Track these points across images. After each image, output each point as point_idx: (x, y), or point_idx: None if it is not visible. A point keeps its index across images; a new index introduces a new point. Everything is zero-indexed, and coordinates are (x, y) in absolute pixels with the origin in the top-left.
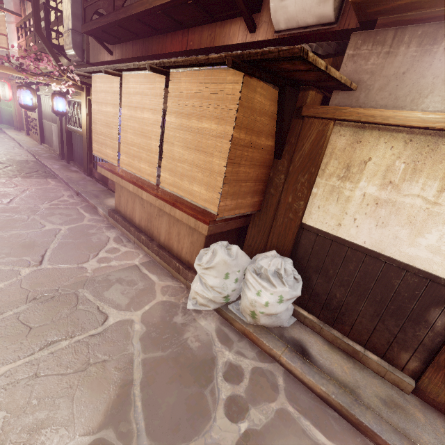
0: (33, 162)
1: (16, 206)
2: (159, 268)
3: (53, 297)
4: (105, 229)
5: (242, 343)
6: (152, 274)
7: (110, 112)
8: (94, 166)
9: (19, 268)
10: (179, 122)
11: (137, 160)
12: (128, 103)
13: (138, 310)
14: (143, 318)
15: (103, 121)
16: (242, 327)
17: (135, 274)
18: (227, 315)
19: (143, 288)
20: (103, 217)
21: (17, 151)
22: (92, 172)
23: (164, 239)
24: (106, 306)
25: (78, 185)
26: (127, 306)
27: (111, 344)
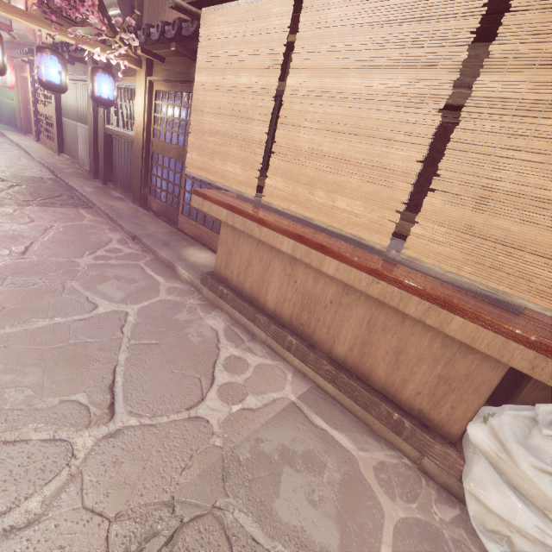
0: (51, 180)
1: (37, 262)
2: (337, 408)
3: (169, 542)
4: (201, 310)
5: None
6: (336, 430)
7: (247, 86)
8: (151, 192)
9: (68, 433)
10: (545, 94)
11: (323, 191)
12: (316, 61)
13: None
14: None
15: (225, 106)
16: None
17: (305, 433)
18: None
19: (343, 479)
20: (189, 285)
21: (25, 162)
22: (146, 201)
23: (347, 351)
24: None
25: (132, 222)
26: None
27: None
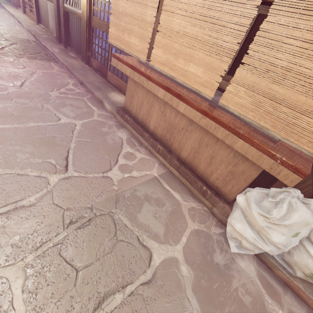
0: (34, 42)
1: (28, 92)
2: (177, 182)
3: (89, 221)
4: (115, 127)
5: (288, 296)
6: (174, 191)
7: None
8: (92, 54)
9: (46, 175)
10: None
11: (183, 60)
12: None
13: (176, 243)
14: (186, 256)
15: None
16: (286, 278)
17: (159, 191)
18: (266, 258)
19: (172, 211)
20: (110, 114)
21: (18, 28)
22: (89, 61)
23: (186, 155)
24: (145, 237)
25: (80, 73)
26: (165, 237)
27: (167, 299)
